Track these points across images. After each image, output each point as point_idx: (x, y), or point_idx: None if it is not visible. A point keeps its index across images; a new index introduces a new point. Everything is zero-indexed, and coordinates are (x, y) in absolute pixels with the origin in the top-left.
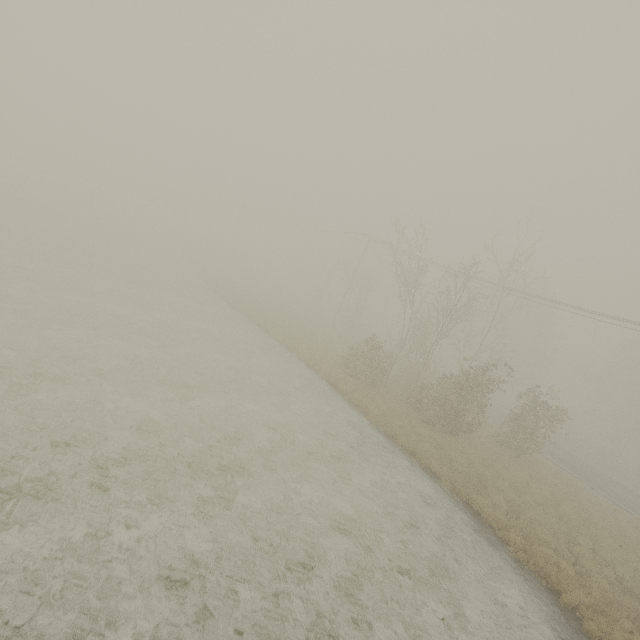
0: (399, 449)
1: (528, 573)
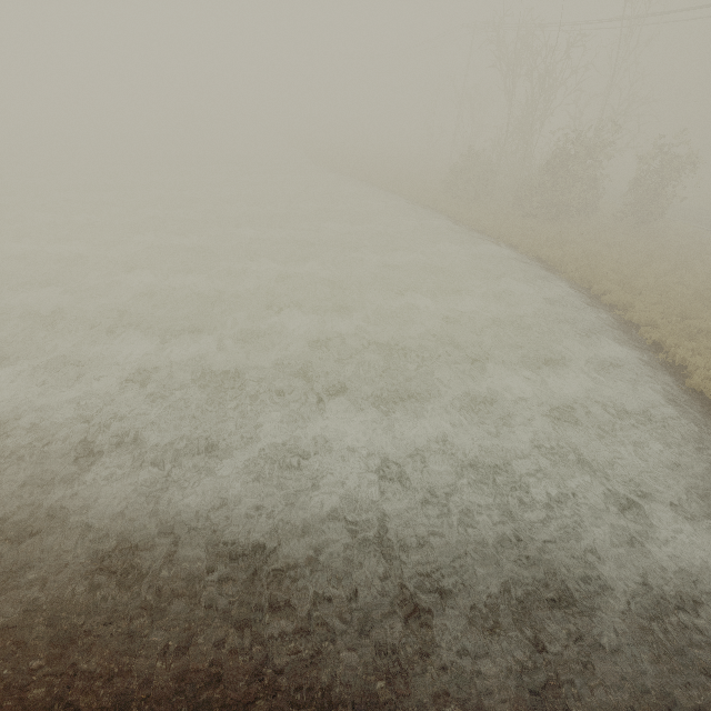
0: (485, 237)
1: (572, 284)
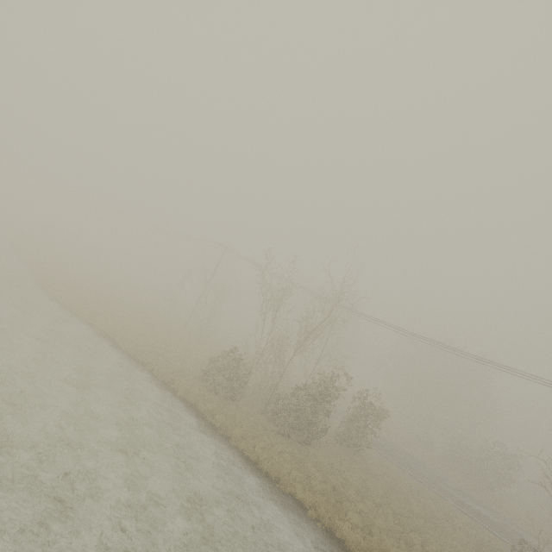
0: (264, 478)
1: None
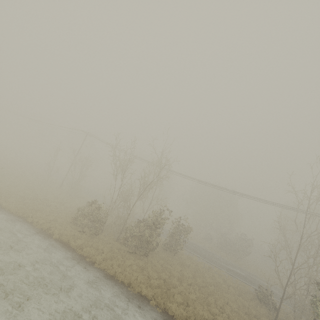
0: (120, 286)
1: None
